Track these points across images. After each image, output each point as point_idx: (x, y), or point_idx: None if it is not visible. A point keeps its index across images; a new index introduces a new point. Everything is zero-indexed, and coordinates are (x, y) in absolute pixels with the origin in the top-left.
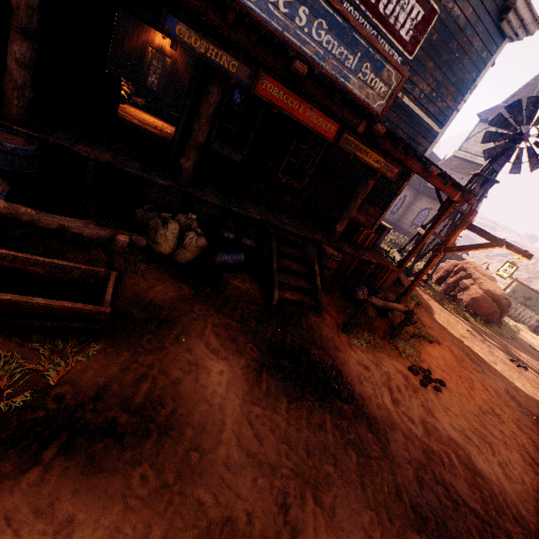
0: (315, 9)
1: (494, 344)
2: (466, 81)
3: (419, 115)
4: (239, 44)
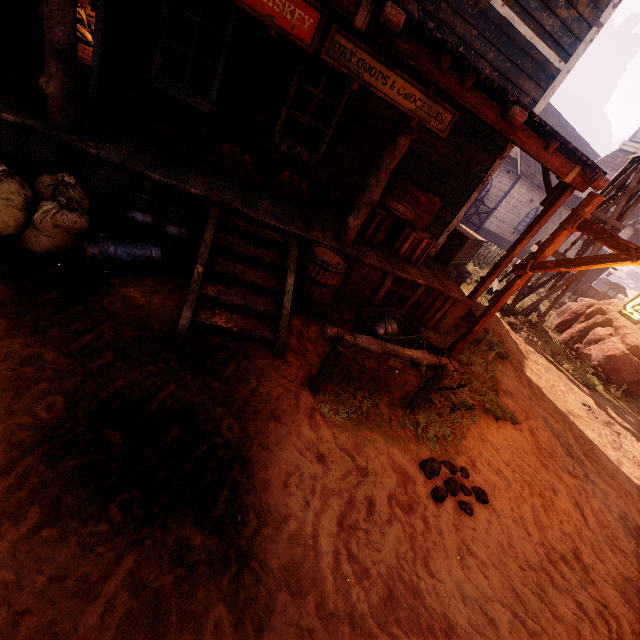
0: None
1: (629, 431)
2: None
3: (523, 35)
4: None
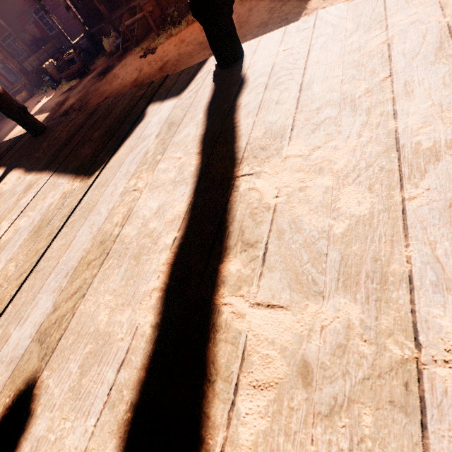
0: None
1: None
2: None
3: None
4: None
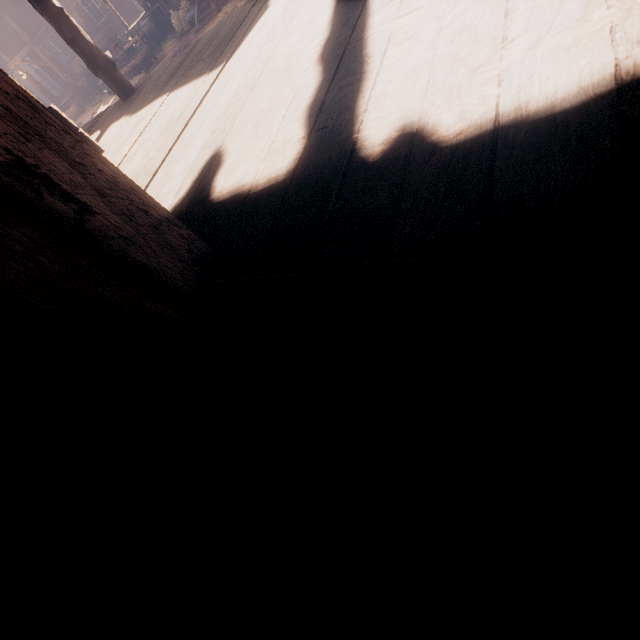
0: None
1: None
2: None
3: None
4: None
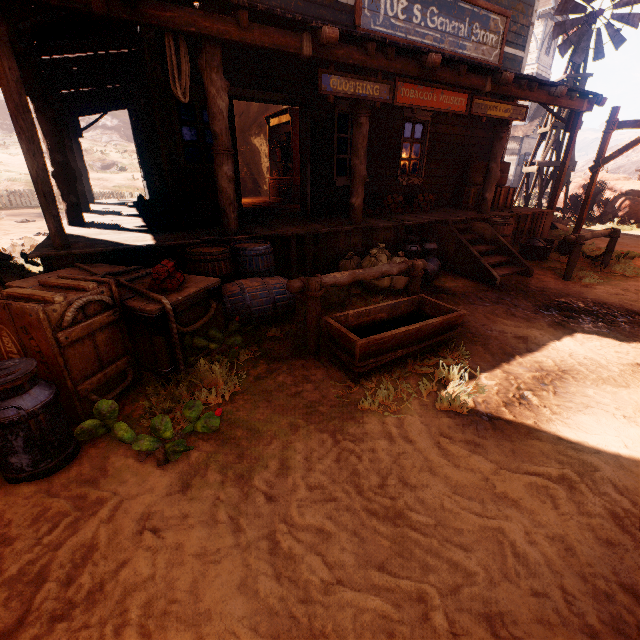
0: (424, 2)
1: None
2: None
3: None
4: (379, 67)
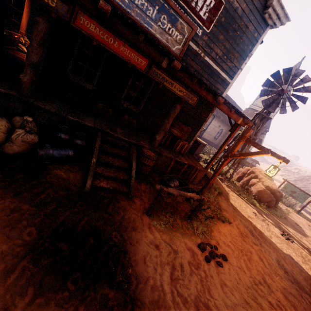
0: None
1: (271, 223)
2: (245, 50)
3: (216, 70)
4: None
